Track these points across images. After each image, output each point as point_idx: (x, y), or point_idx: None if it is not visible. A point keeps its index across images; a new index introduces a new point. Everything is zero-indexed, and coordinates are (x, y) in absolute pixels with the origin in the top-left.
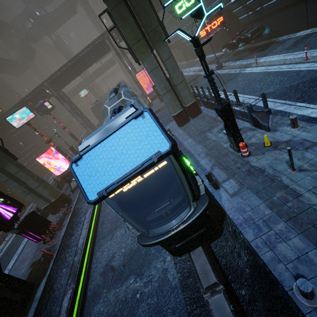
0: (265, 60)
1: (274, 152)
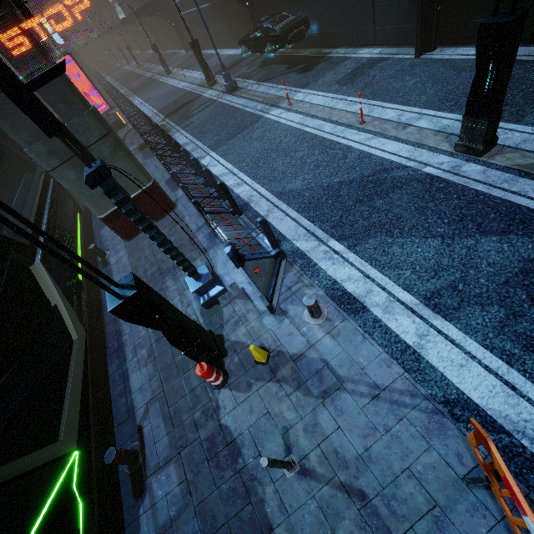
0: (304, 98)
1: (269, 389)
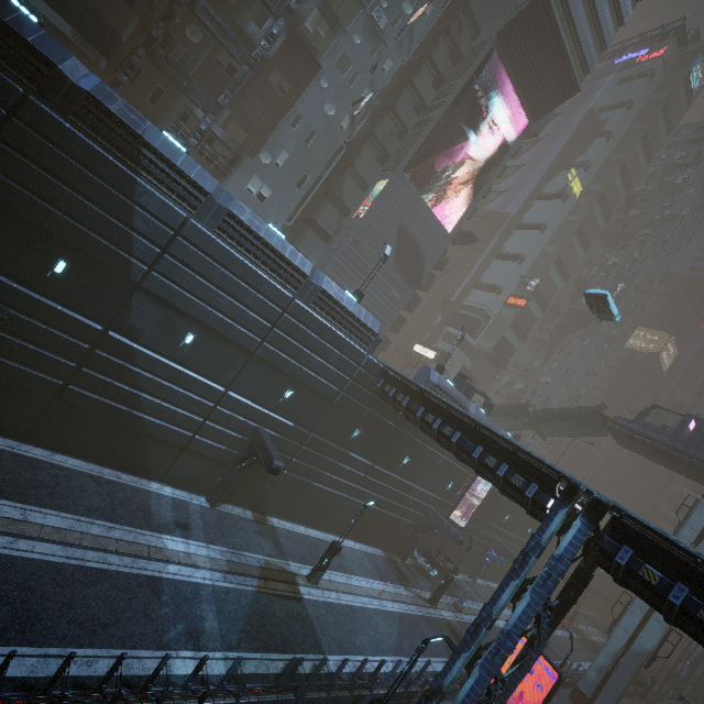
0: None
1: None
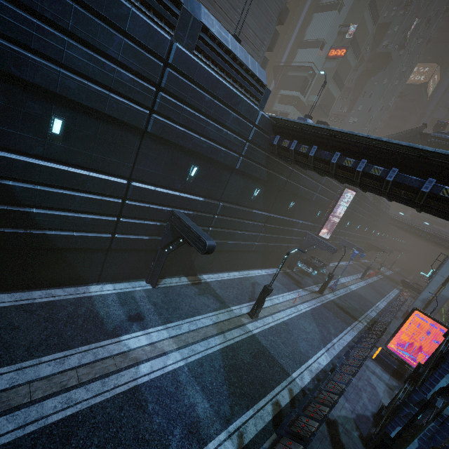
0: (343, 281)
1: None
